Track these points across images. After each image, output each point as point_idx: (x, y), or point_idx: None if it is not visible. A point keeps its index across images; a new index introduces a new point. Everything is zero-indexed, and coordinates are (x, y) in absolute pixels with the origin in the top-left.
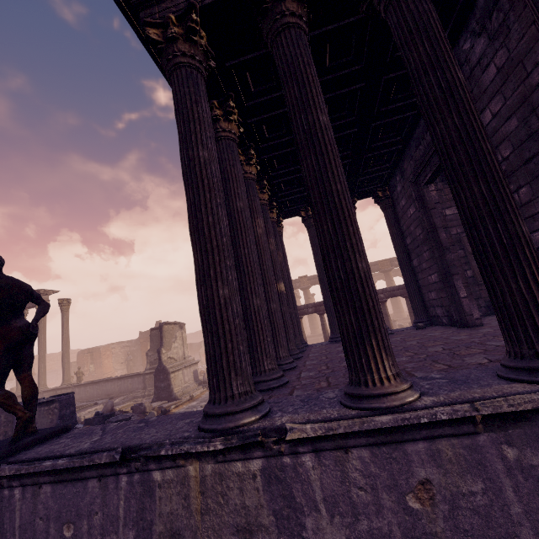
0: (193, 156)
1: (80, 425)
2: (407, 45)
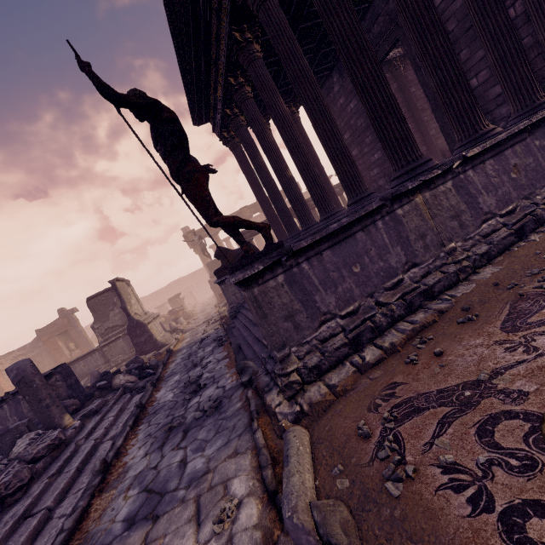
0: None
1: (102, 382)
2: None
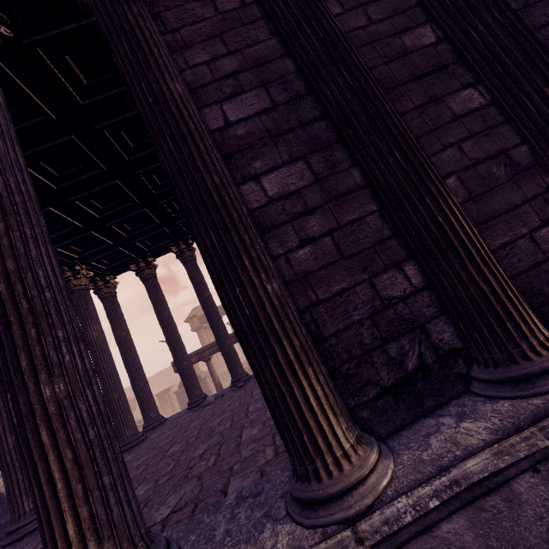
0: None
1: None
2: None
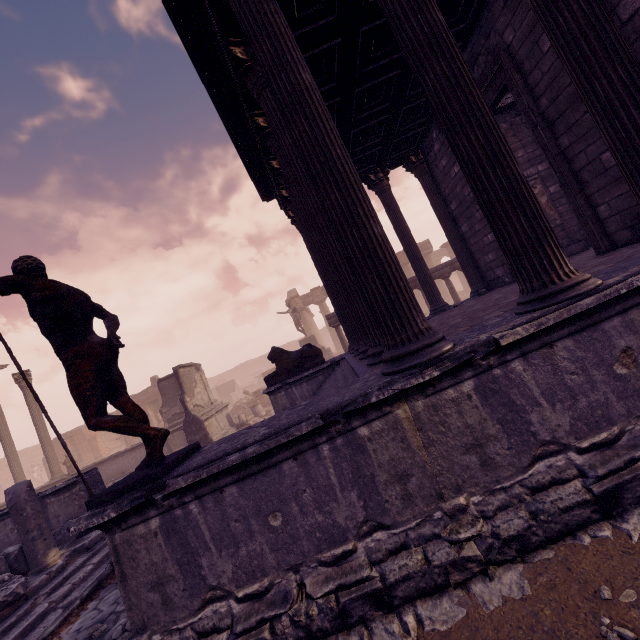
0: (295, 79)
1: None
2: None
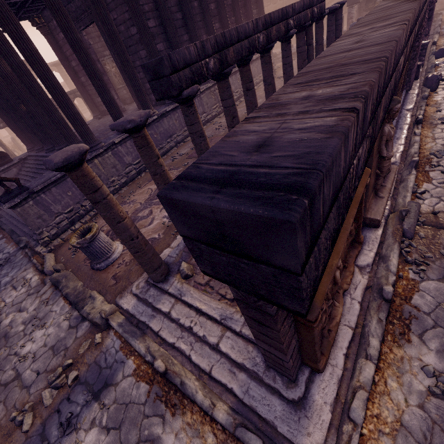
0: (31, 48)
1: None
2: (94, 4)
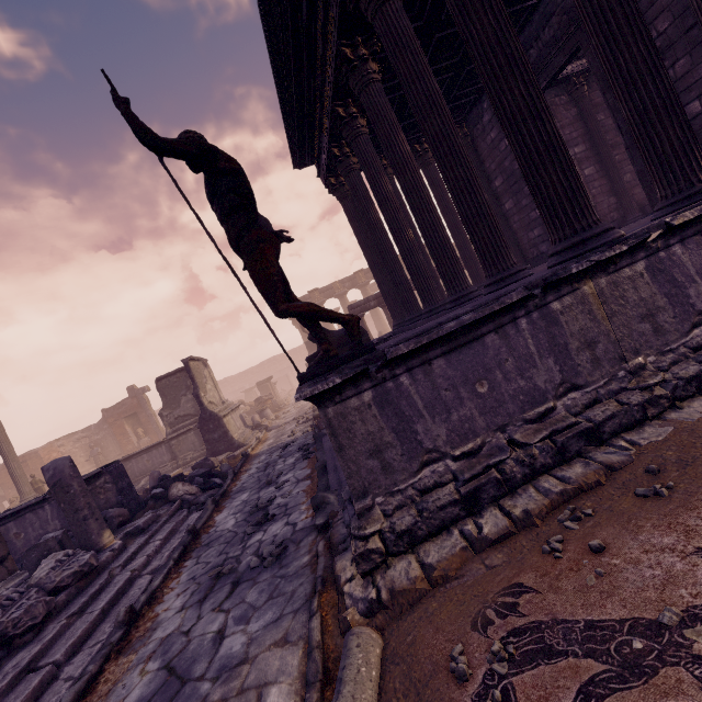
0: None
1: (158, 490)
2: None
